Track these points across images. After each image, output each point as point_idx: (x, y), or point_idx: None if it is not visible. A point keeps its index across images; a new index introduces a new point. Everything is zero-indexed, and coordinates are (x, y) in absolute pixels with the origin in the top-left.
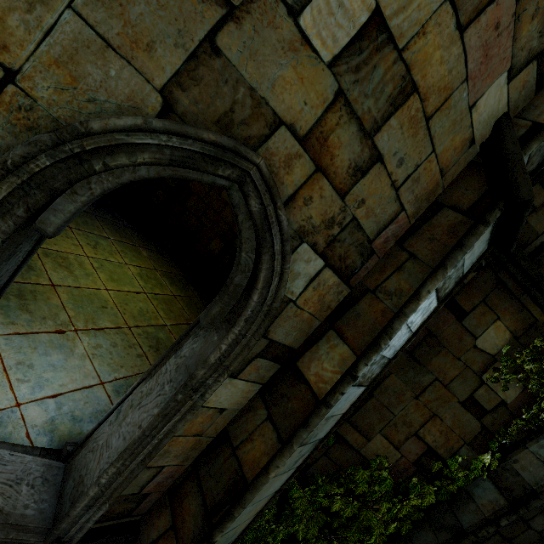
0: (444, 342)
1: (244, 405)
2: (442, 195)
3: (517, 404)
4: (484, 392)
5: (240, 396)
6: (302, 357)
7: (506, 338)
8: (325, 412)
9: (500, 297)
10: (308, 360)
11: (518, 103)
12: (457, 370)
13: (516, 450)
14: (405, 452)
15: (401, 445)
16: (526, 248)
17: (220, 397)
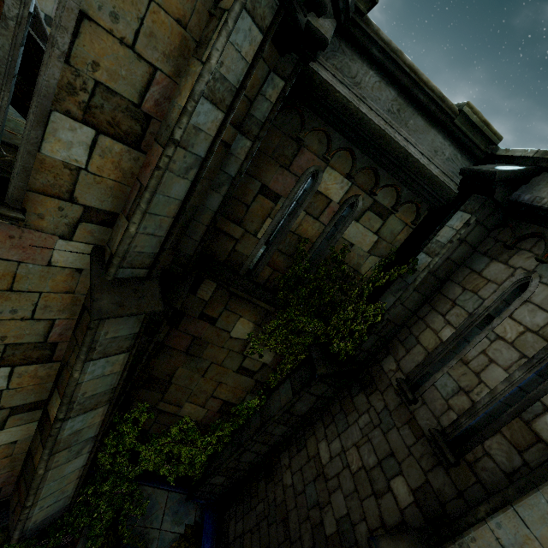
0: (208, 340)
1: (34, 433)
2: (86, 299)
3: (274, 363)
4: (249, 361)
5: (23, 432)
6: (49, 404)
7: (251, 327)
8: (52, 439)
9: (236, 303)
10: (50, 406)
11: (101, 238)
12: (224, 354)
13: (275, 391)
14: (209, 407)
15: (205, 404)
16: (242, 268)
17: (2, 439)
